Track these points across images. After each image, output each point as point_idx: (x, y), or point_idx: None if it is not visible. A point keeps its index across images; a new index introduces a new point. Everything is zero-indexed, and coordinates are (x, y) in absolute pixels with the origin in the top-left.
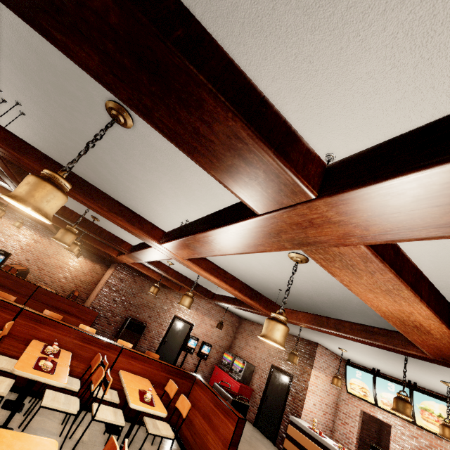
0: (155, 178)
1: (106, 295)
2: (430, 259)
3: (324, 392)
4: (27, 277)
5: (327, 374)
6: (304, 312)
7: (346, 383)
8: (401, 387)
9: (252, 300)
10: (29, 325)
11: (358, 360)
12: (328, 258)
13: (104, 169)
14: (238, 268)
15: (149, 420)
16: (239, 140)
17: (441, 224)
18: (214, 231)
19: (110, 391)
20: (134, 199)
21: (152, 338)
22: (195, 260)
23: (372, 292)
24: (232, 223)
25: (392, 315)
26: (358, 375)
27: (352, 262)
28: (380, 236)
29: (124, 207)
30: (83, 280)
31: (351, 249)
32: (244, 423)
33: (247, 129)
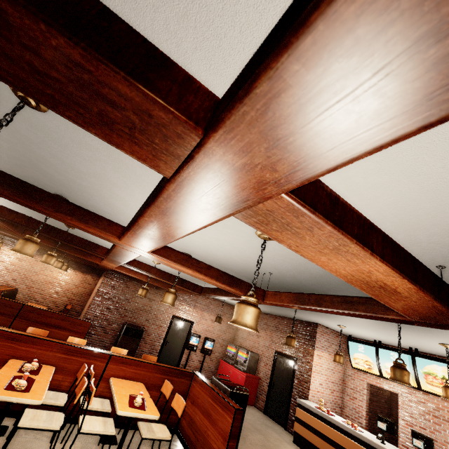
0: (99, 169)
1: (99, 304)
2: (392, 212)
3: (329, 371)
4: (16, 297)
5: (330, 352)
6: (287, 292)
7: (350, 359)
8: (403, 355)
9: (232, 287)
10: (5, 344)
11: (358, 334)
12: (261, 220)
13: (50, 169)
14: (217, 257)
15: (143, 425)
16: (80, 69)
17: (343, 139)
18: (148, 212)
19: (102, 401)
20: (93, 198)
21: (153, 341)
22: (162, 253)
23: (323, 254)
24: (156, 198)
25: (354, 278)
26: (361, 349)
27: (286, 220)
28: (292, 176)
29: (74, 206)
30: (75, 292)
31: (276, 203)
32: (242, 414)
33: (75, 46)
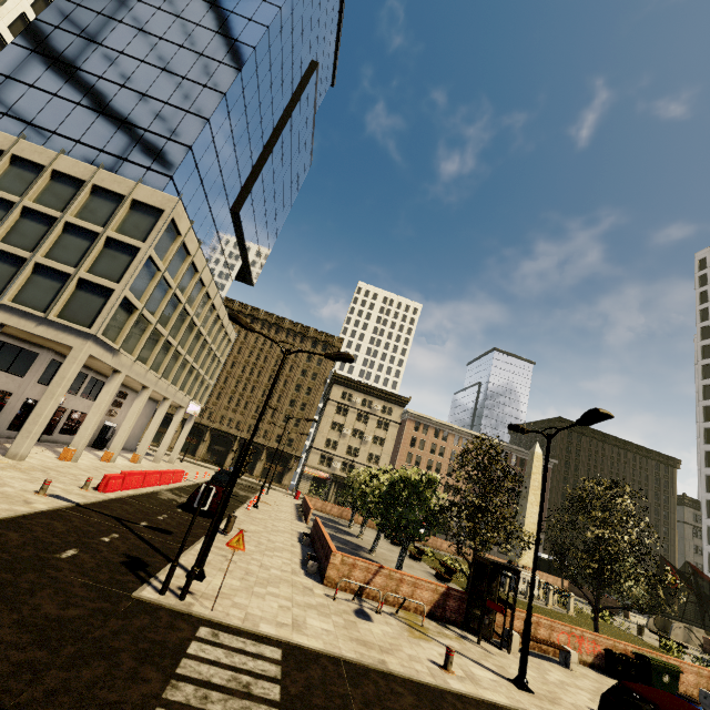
0: None
1: None
2: None
3: None
4: None
5: None
6: None
7: None
8: None
9: None
10: None
11: None
12: None
13: None
14: None
15: None
16: None
17: None
18: None
19: None
20: None
21: None
22: None
23: None
24: None
25: None
26: None
27: None
28: None
29: None
30: None
31: None
32: None
33: None
